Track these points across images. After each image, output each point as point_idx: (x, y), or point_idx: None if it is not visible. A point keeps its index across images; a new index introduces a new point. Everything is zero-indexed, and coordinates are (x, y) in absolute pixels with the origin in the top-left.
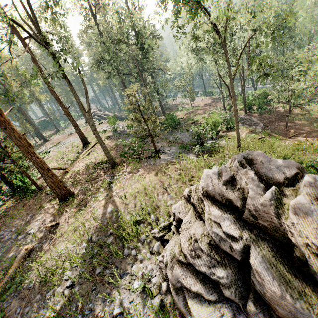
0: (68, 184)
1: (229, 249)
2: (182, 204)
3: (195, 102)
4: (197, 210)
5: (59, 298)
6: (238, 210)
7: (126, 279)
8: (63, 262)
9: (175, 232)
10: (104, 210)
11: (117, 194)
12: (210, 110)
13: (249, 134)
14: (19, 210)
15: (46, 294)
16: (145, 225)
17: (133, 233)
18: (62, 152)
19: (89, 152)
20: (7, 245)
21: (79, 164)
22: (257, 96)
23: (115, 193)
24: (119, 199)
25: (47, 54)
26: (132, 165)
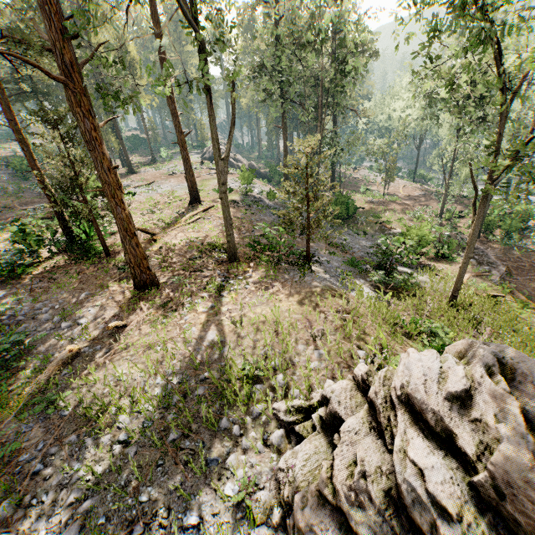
0: (153, 261)
1: (427, 524)
2: (347, 390)
3: (391, 185)
4: (374, 415)
5: (104, 455)
6: (462, 459)
7: (214, 472)
8: (121, 396)
9: (318, 428)
10: (201, 332)
11: (228, 311)
12: (417, 211)
13: (475, 281)
14: (71, 277)
15: (86, 439)
16: (265, 389)
17: (242, 394)
18: (153, 202)
19: (196, 218)
20: (42, 329)
21: (176, 233)
22: (508, 212)
23: (225, 309)
24: (229, 323)
25: (193, 43)
26: (263, 269)
